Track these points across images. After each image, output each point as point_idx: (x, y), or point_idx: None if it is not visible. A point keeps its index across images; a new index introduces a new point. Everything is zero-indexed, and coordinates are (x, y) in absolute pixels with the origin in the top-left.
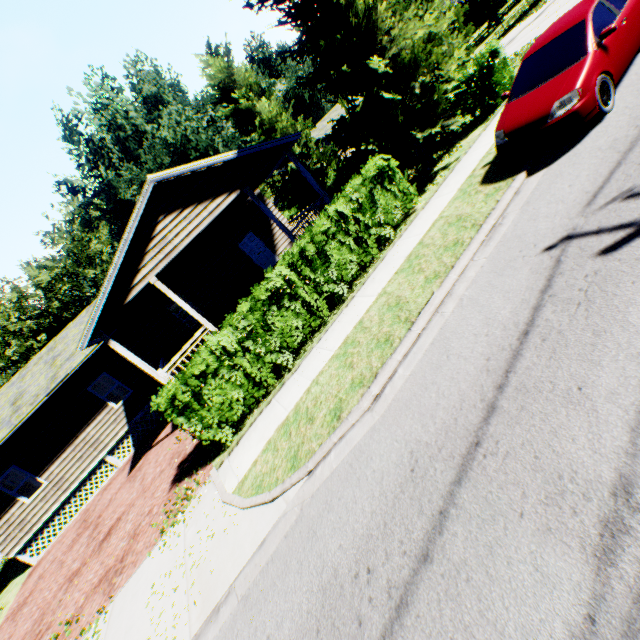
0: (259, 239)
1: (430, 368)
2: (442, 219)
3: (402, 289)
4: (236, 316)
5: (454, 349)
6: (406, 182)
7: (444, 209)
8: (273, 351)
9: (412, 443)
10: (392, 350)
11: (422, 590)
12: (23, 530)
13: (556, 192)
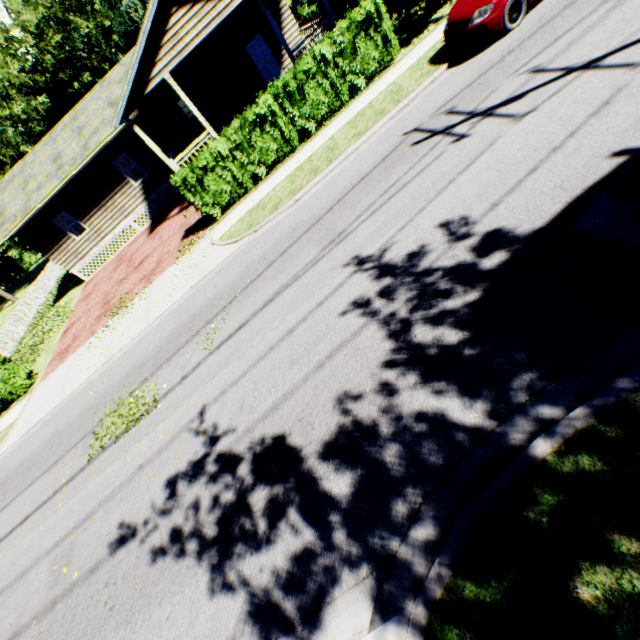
0: (267, 45)
1: (324, 190)
2: (392, 86)
3: (341, 139)
4: (230, 131)
5: (338, 182)
6: (391, 33)
7: (400, 76)
8: (254, 164)
9: (299, 221)
10: (314, 177)
11: (278, 261)
12: (77, 258)
13: (441, 93)
